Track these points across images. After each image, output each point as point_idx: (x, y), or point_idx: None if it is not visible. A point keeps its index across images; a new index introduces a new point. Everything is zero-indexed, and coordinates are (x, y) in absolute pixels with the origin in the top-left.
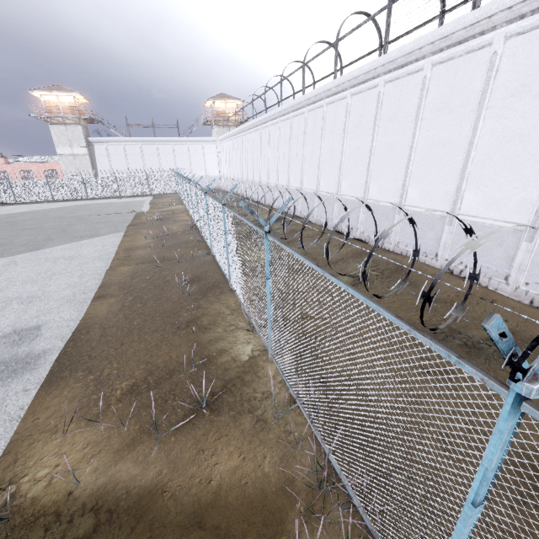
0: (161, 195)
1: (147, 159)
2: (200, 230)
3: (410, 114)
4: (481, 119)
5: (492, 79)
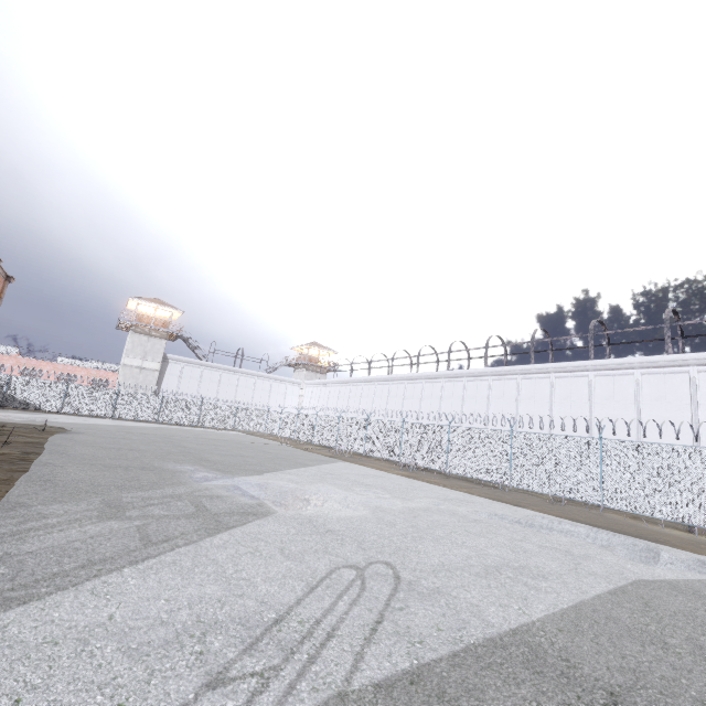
0: (247, 432)
1: (223, 388)
2: (435, 468)
3: (628, 399)
4: (698, 410)
5: (697, 390)
